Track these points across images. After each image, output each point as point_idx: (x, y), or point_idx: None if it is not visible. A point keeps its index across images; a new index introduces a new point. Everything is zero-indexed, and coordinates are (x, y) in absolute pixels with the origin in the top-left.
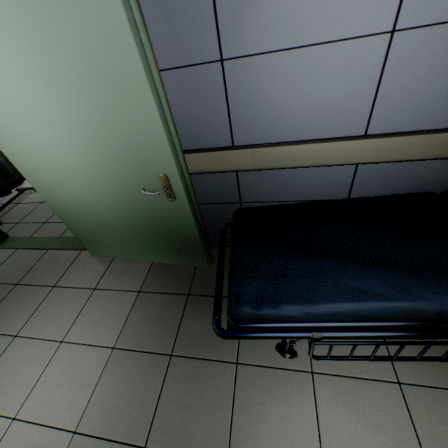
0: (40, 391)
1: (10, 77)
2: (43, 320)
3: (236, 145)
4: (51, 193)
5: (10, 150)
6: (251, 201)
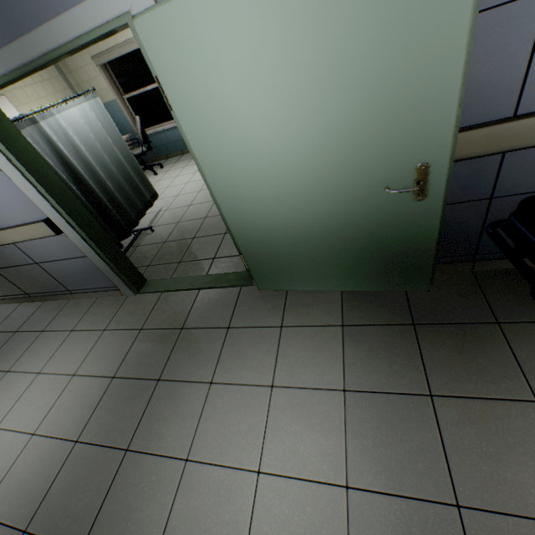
0: (274, 441)
1: (258, 63)
2: (235, 365)
3: (520, 113)
4: (241, 214)
5: (212, 164)
6: (508, 195)
